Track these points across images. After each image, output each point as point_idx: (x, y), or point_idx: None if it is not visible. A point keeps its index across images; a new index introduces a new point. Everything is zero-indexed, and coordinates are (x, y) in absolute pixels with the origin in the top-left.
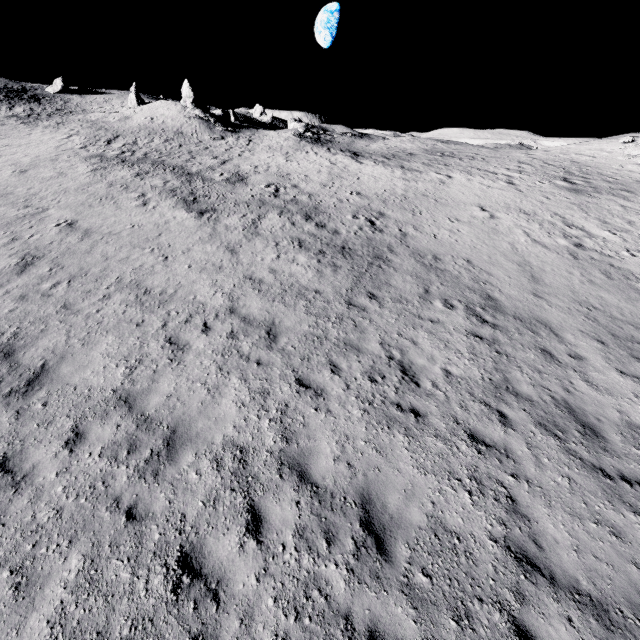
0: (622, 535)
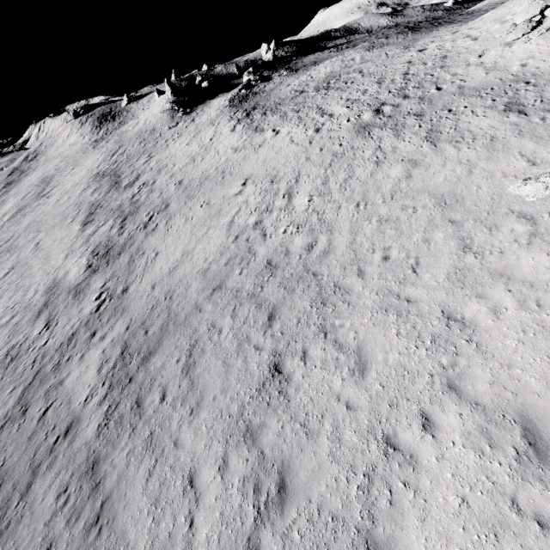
0: None
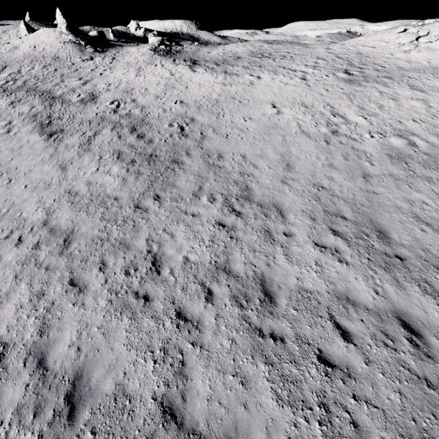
0: (247, 383)
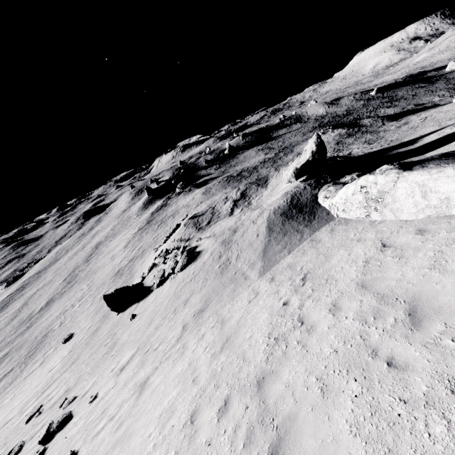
0: None
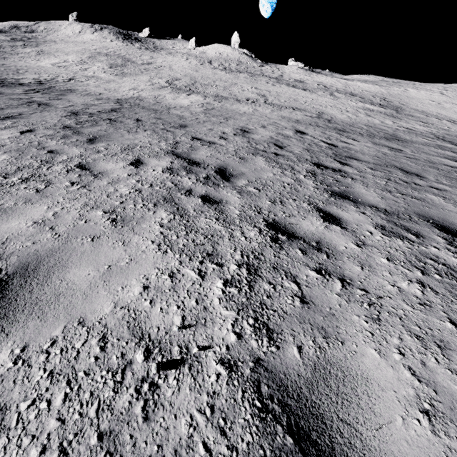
0: None
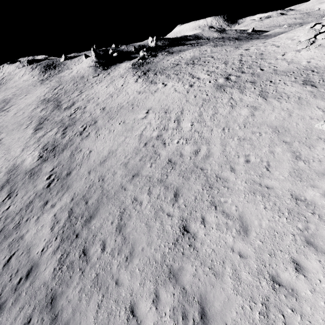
0: None
